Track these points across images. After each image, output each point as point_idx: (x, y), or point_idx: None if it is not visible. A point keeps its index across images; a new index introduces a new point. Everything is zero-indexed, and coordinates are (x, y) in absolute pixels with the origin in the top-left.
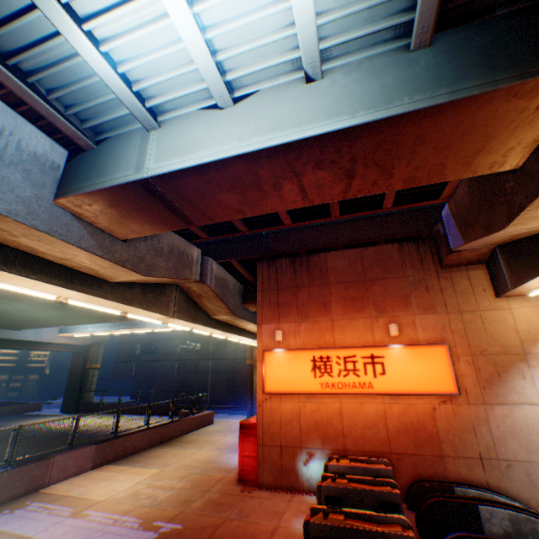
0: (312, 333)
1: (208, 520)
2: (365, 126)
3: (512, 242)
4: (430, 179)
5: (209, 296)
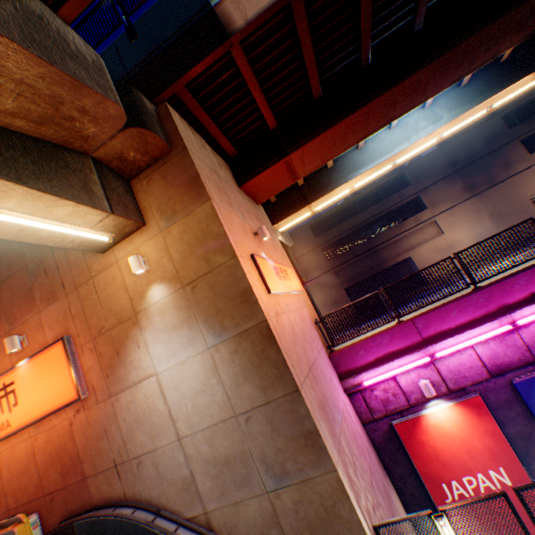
0: None
1: None
2: None
3: None
4: None
5: None
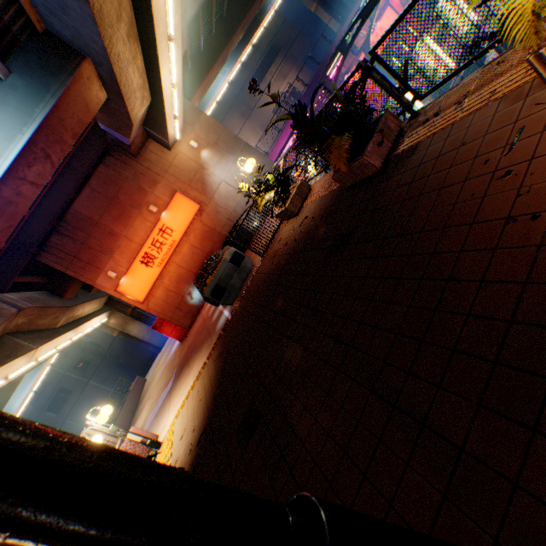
0: (126, 253)
1: (185, 351)
2: (36, 135)
3: (146, 121)
4: (83, 129)
5: (38, 314)
